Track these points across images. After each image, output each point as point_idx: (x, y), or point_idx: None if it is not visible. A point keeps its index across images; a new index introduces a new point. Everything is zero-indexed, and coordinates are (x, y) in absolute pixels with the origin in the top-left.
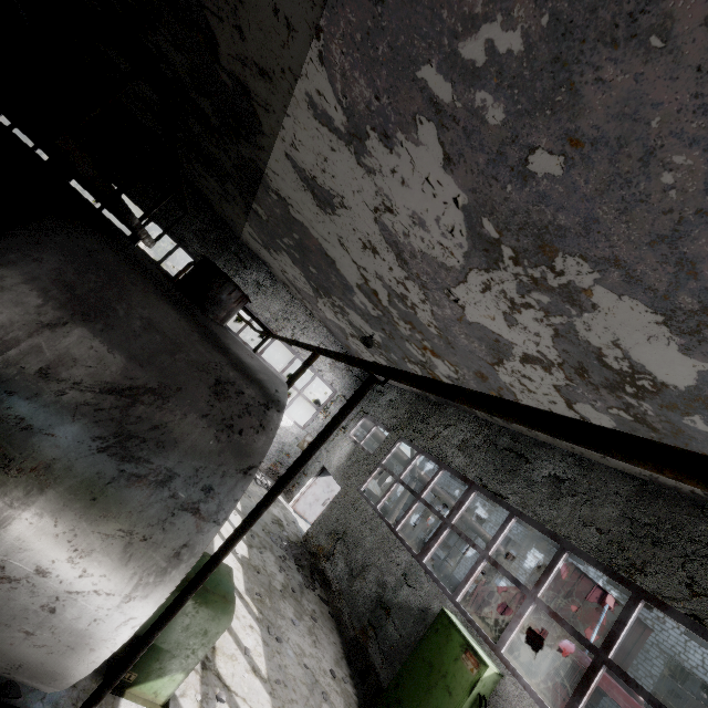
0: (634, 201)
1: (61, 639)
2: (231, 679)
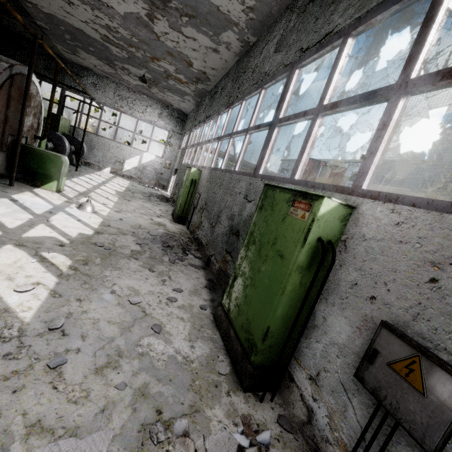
0: None
1: None
2: (94, 198)
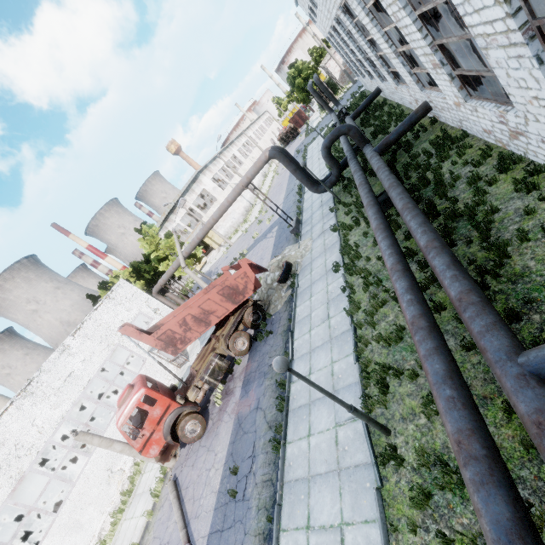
0: None
1: None
2: None
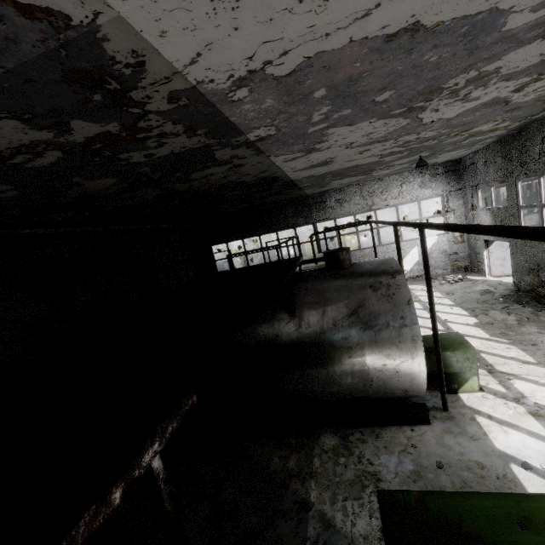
0: (435, 66)
1: (407, 378)
2: (512, 371)
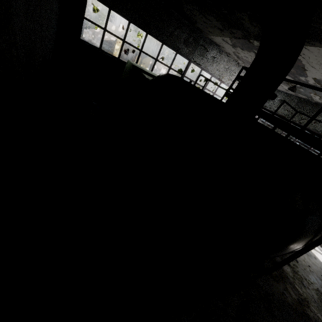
0: None
1: None
2: None
